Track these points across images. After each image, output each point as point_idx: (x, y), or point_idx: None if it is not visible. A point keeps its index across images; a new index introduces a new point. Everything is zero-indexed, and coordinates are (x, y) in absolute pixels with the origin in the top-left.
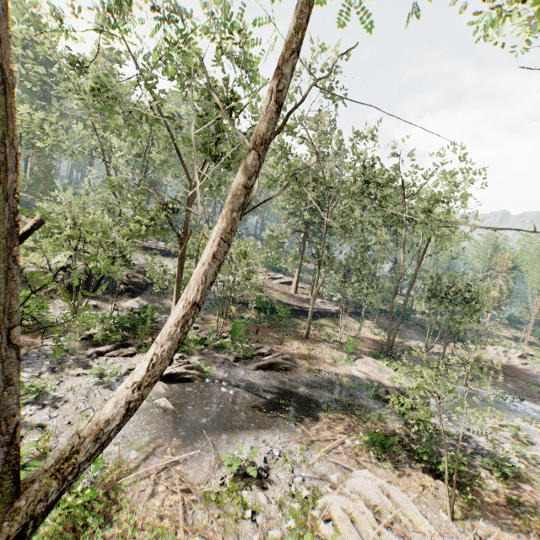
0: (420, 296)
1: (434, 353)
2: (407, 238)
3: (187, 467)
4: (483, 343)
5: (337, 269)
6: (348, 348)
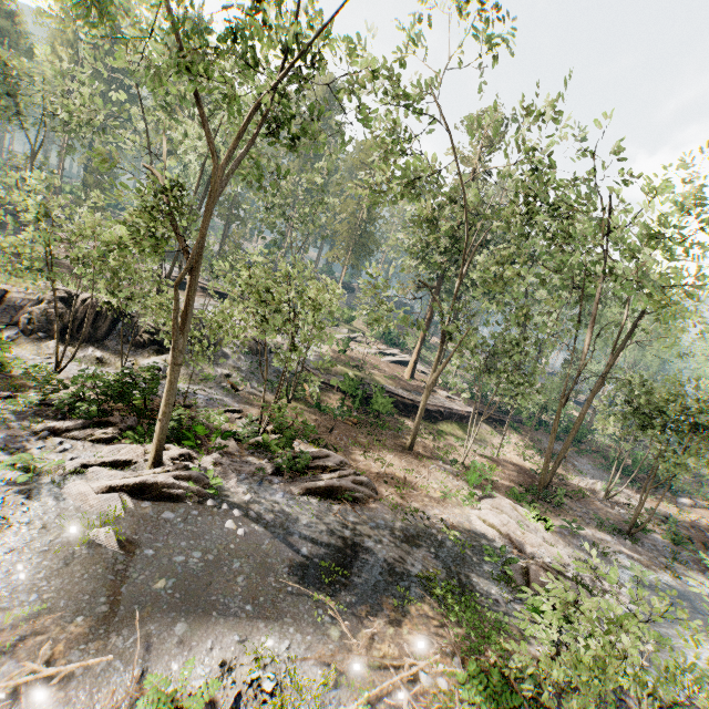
0: (609, 409)
1: (620, 503)
2: (599, 315)
3: (64, 695)
4: (706, 498)
5: (472, 348)
6: (472, 479)
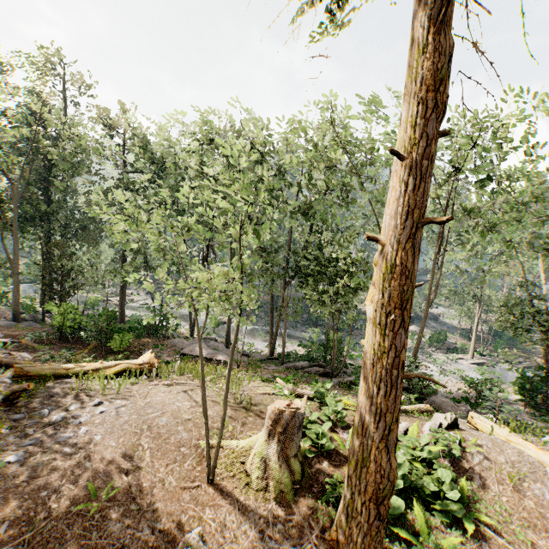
0: None
1: None
2: None
3: None
4: None
5: None
6: None
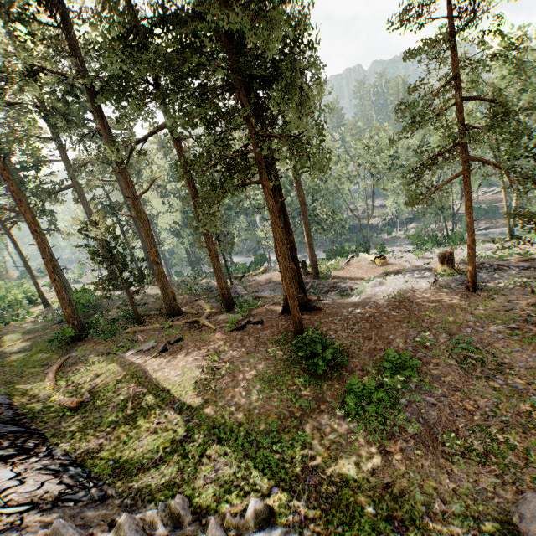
0: None
1: None
2: None
3: None
4: None
5: None
6: None
